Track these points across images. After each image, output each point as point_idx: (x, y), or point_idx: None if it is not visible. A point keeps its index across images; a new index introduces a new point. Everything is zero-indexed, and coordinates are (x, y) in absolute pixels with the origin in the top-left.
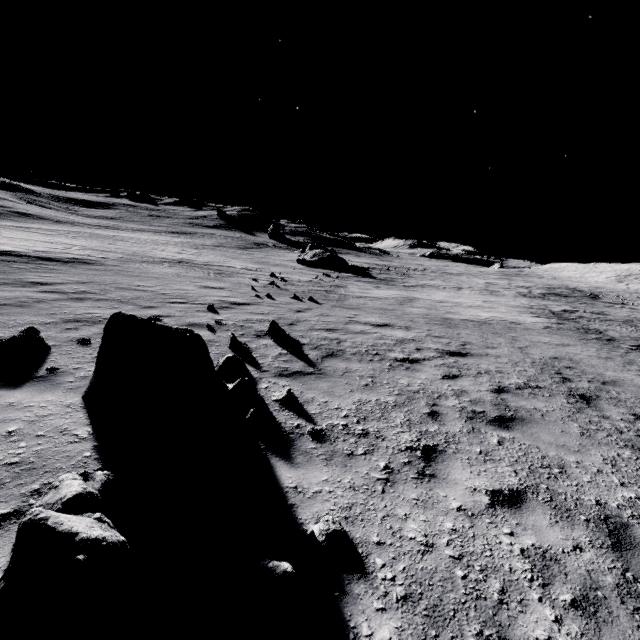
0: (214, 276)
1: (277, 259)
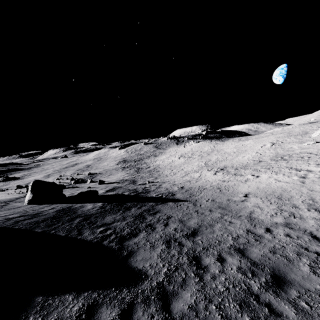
0: None
1: None
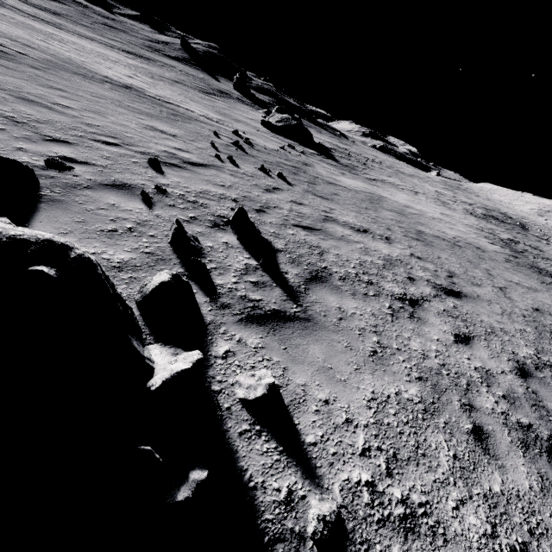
0: (166, 116)
1: (240, 114)
